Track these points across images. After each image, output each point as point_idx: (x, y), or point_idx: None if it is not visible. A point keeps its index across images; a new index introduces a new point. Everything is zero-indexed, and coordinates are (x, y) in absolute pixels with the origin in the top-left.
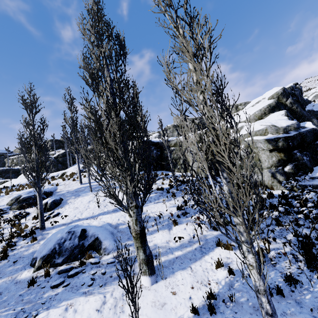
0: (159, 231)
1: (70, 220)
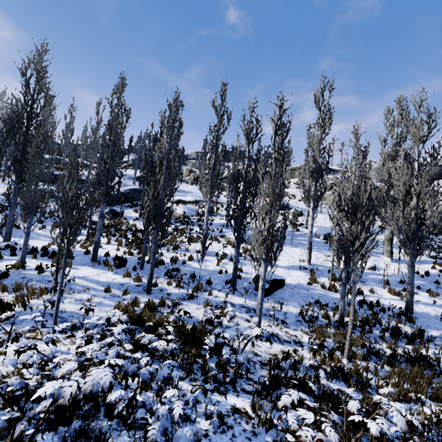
0: None
1: (319, 226)
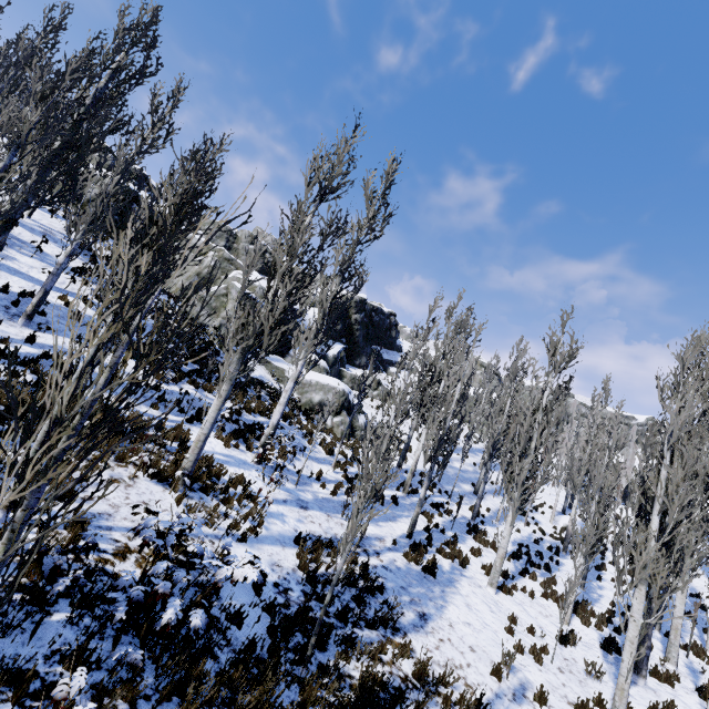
0: (34, 259)
1: None
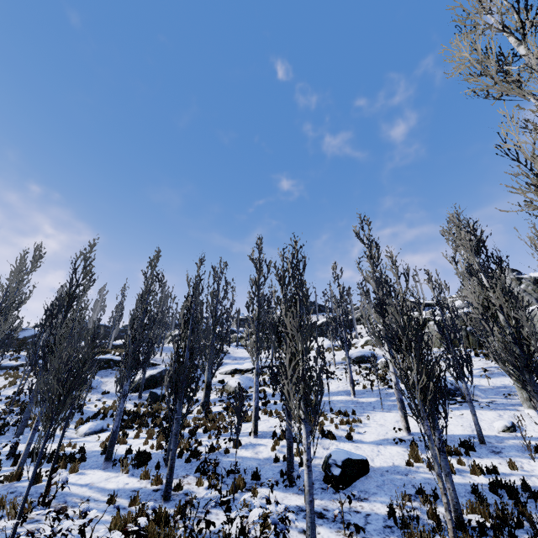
0: None
1: None
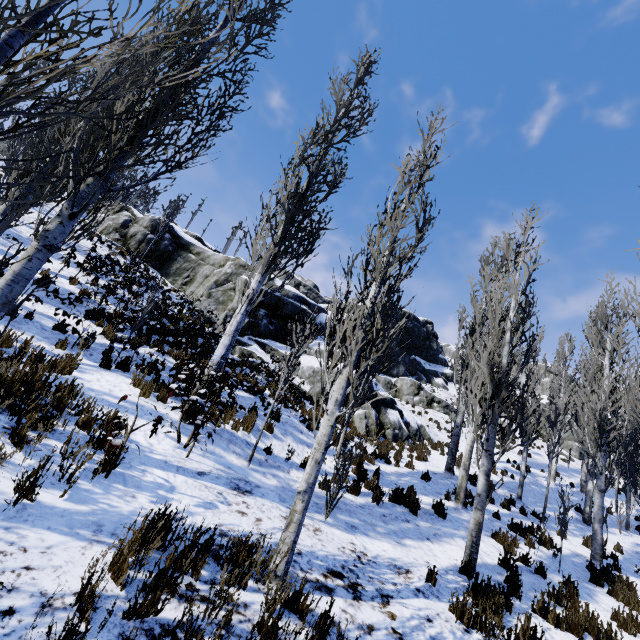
0: None
1: None
